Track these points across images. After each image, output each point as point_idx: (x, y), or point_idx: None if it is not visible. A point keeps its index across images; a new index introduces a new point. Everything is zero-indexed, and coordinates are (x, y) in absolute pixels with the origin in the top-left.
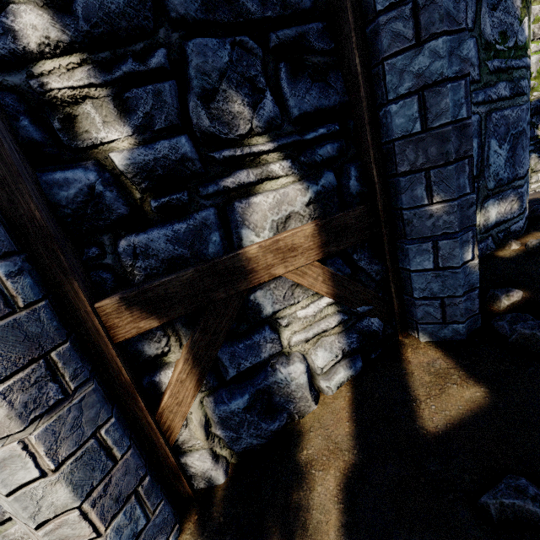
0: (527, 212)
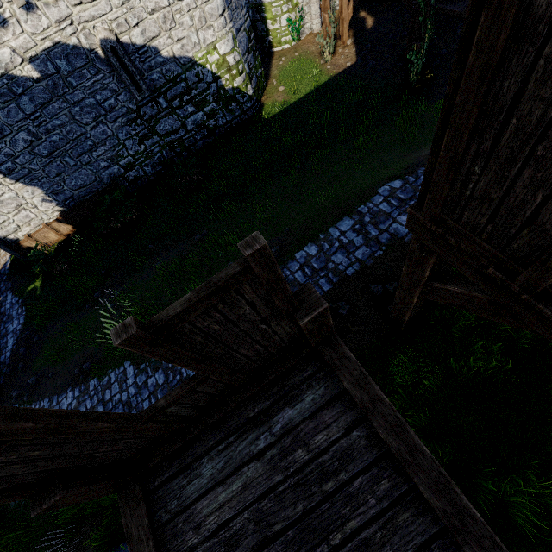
0: None
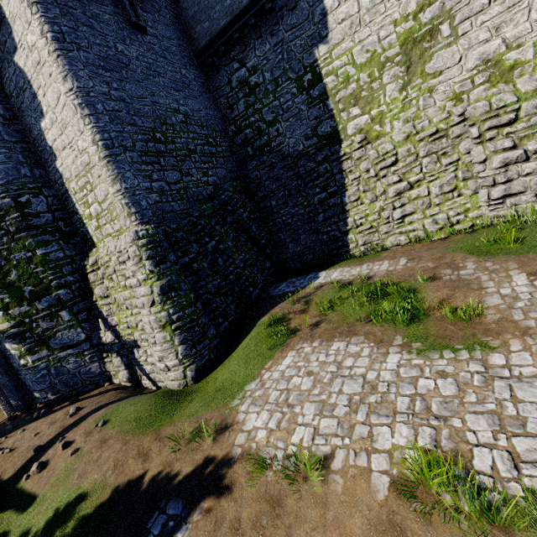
0: (52, 398)
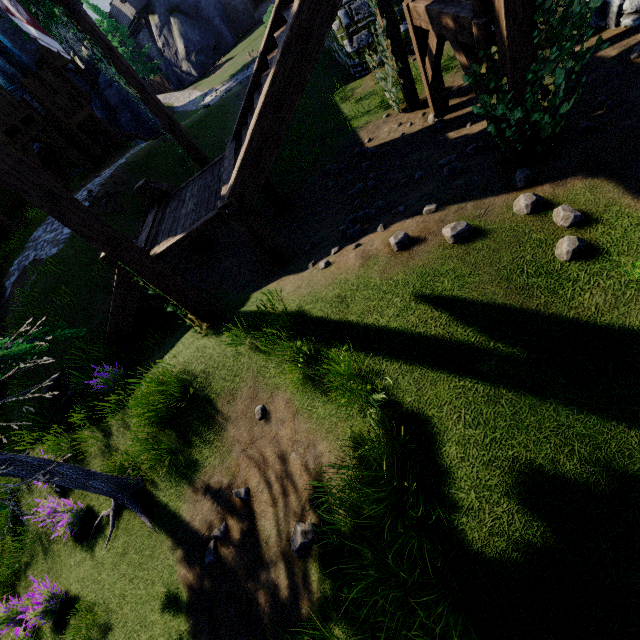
0: None
